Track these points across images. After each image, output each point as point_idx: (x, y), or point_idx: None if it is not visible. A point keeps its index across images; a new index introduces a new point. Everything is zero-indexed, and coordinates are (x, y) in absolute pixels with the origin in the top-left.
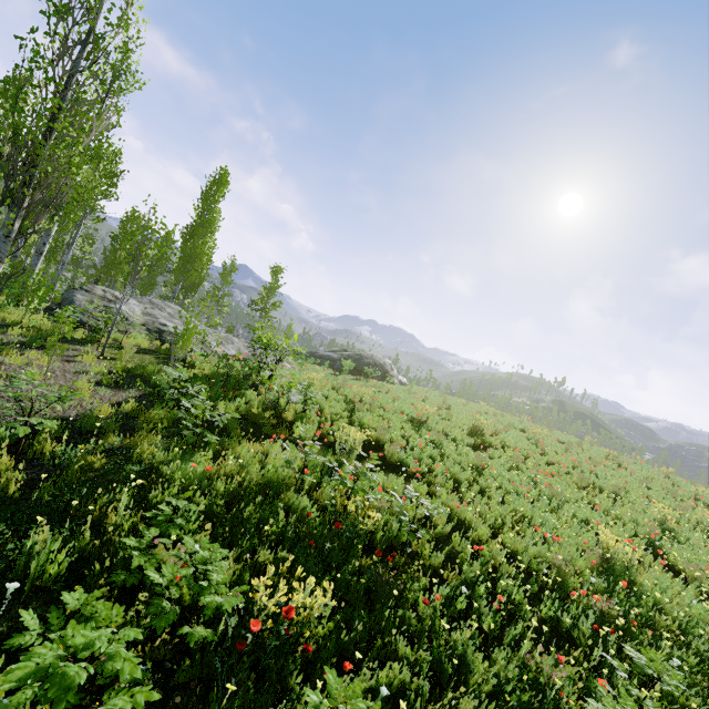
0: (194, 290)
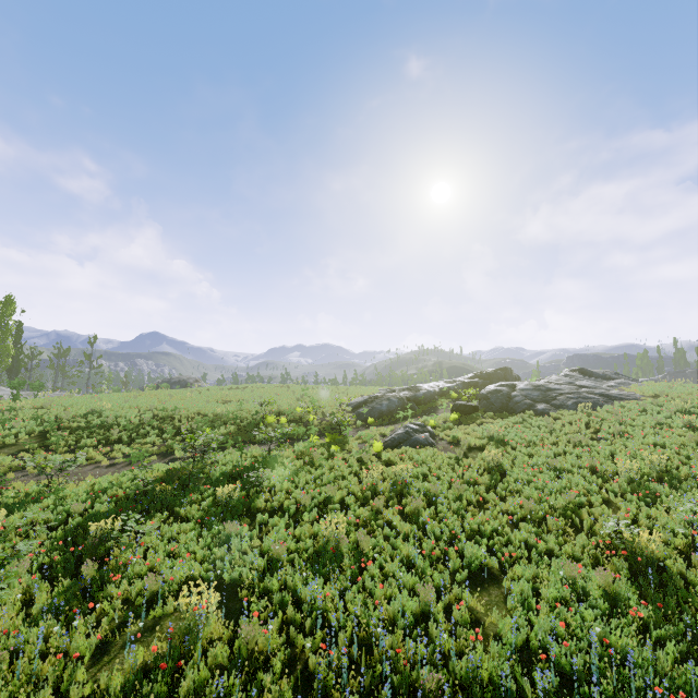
0: (18, 373)
